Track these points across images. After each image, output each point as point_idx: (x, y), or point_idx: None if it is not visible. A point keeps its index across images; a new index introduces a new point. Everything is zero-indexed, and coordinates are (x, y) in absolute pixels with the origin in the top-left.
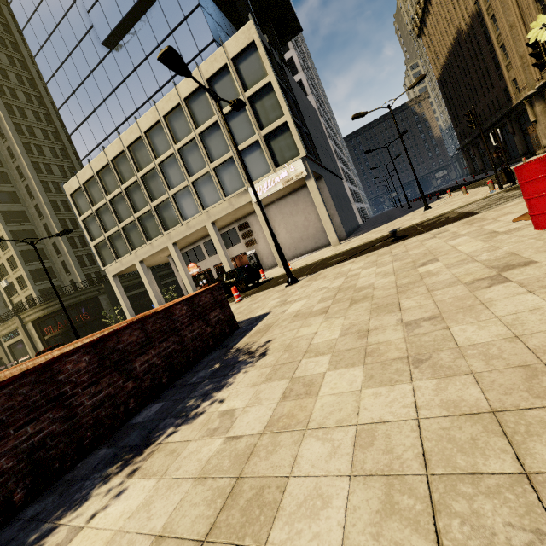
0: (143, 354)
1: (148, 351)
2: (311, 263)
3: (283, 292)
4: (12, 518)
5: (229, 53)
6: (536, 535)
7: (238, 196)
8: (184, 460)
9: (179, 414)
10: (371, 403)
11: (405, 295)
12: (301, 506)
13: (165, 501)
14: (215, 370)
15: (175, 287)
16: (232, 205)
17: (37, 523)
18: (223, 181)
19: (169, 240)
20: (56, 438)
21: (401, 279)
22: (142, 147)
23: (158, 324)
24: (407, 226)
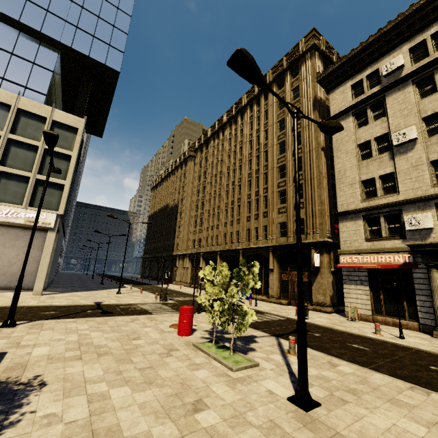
0: None
1: None
2: None
3: (3, 333)
4: None
5: (55, 116)
6: (186, 411)
7: None
8: None
9: None
10: (139, 397)
11: (132, 355)
12: (130, 426)
13: None
14: None
15: None
16: None
17: None
18: None
19: None
20: None
21: (125, 345)
22: None
23: None
24: (109, 303)
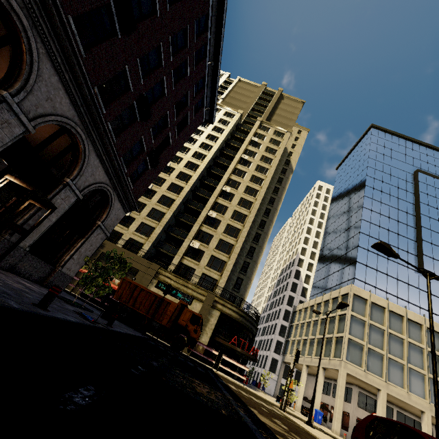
0: None
1: None
2: None
3: None
4: None
5: None
6: None
7: None
8: None
9: None
10: None
11: None
12: None
13: None
14: None
15: None
16: None
17: None
18: None
19: (429, 409)
20: None
21: None
22: (435, 337)
23: None
24: None
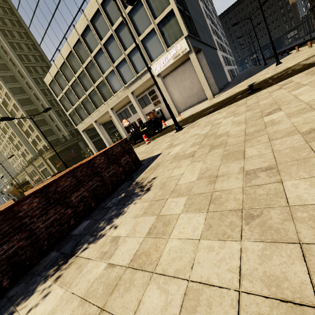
0: (76, 191)
1: (79, 189)
2: (194, 113)
3: (172, 137)
4: (4, 294)
5: None
6: None
7: (145, 72)
8: (82, 277)
9: (93, 233)
10: (204, 257)
11: (250, 143)
12: None
13: (61, 314)
14: (120, 199)
15: (118, 134)
16: (142, 79)
17: (10, 304)
18: (135, 63)
19: (108, 107)
20: (24, 248)
21: (249, 128)
22: (81, 46)
23: (84, 171)
24: (261, 80)
